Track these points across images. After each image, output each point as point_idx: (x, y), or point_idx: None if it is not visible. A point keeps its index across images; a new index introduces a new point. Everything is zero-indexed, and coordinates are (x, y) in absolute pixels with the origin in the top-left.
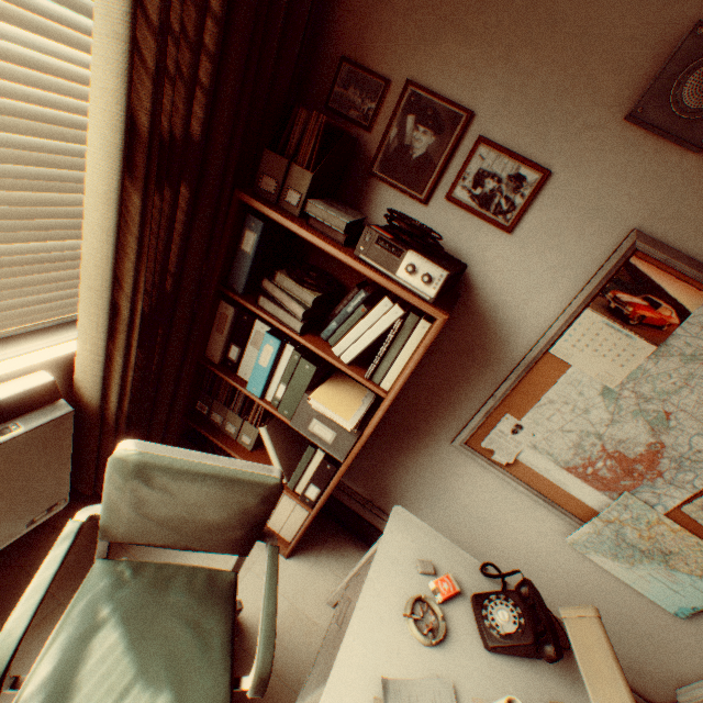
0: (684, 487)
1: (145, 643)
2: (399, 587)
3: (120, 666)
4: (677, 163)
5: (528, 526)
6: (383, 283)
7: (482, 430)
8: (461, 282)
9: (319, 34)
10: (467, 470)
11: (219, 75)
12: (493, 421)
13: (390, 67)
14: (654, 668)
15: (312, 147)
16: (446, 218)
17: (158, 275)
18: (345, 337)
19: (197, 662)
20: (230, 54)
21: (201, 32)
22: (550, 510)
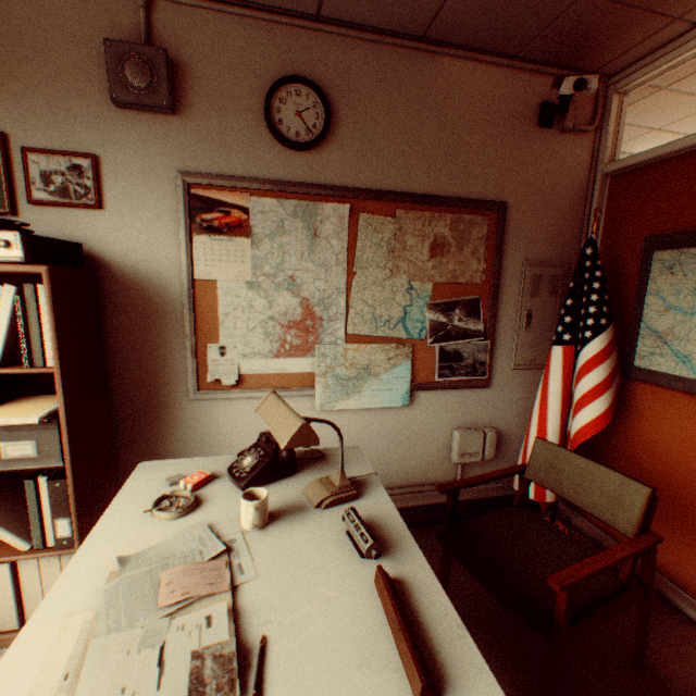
0: (338, 317)
1: None
2: (145, 503)
3: None
4: (170, 124)
5: None
6: None
7: (203, 370)
8: (96, 263)
9: None
10: (220, 412)
11: None
12: (204, 357)
13: None
14: (432, 455)
15: None
16: (44, 219)
17: None
18: None
19: None
20: None
21: None
22: (292, 395)
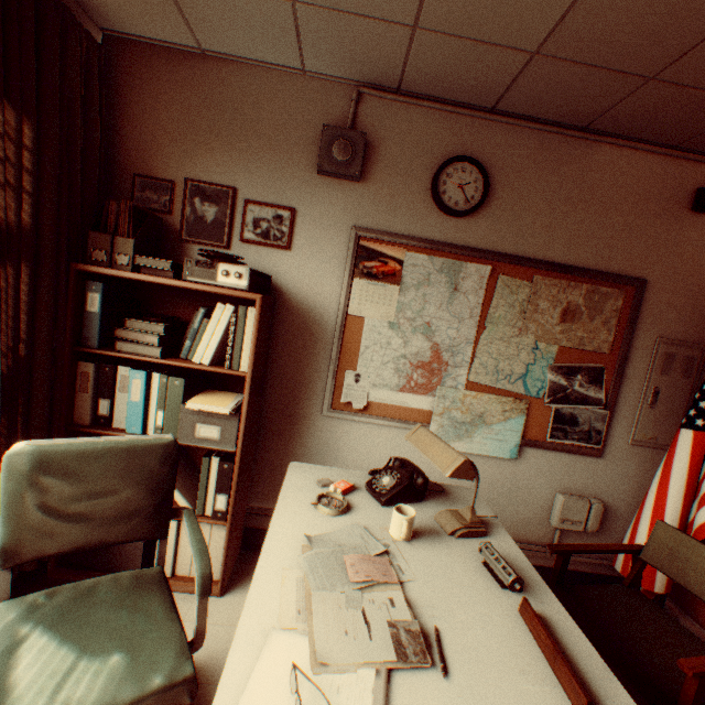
0: (462, 365)
1: (81, 634)
2: (306, 497)
3: (58, 656)
4: (354, 189)
5: (404, 451)
6: (212, 290)
7: (338, 391)
8: (275, 291)
9: (112, 165)
10: (343, 431)
11: (39, 187)
12: (341, 380)
13: (172, 174)
14: (530, 513)
15: (129, 223)
16: (247, 253)
17: (12, 338)
18: (200, 346)
19: (142, 627)
20: (46, 173)
21: (22, 157)
22: (408, 427)
